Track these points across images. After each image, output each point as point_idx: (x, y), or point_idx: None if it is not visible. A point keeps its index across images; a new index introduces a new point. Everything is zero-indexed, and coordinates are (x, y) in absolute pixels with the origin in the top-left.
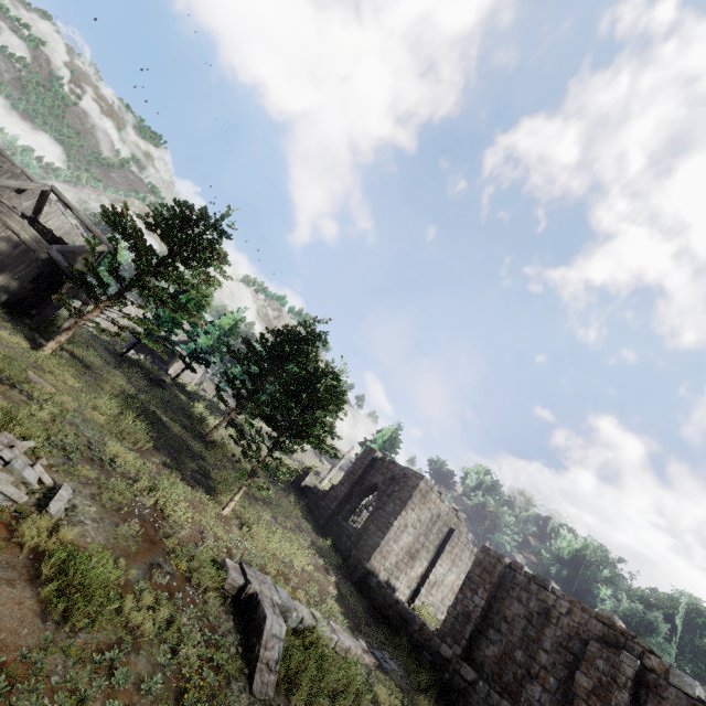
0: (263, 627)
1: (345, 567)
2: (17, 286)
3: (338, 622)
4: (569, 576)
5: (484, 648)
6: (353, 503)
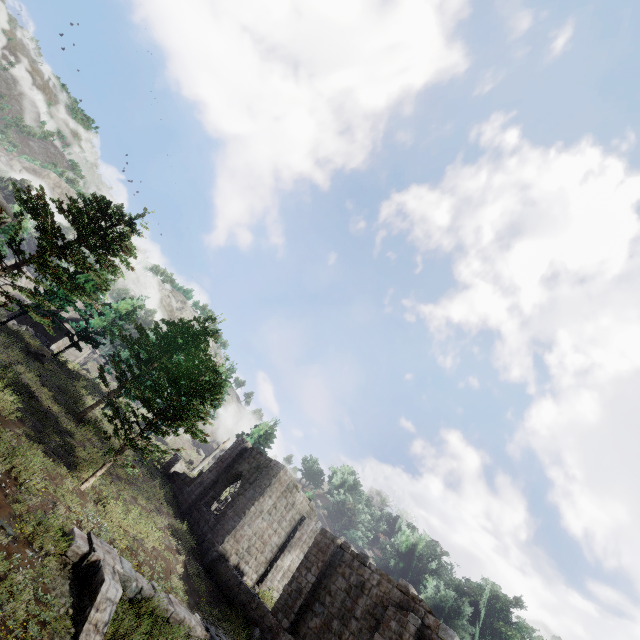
0: (99, 590)
1: (198, 550)
2: None
3: (178, 598)
4: (405, 568)
5: (309, 620)
6: (217, 489)
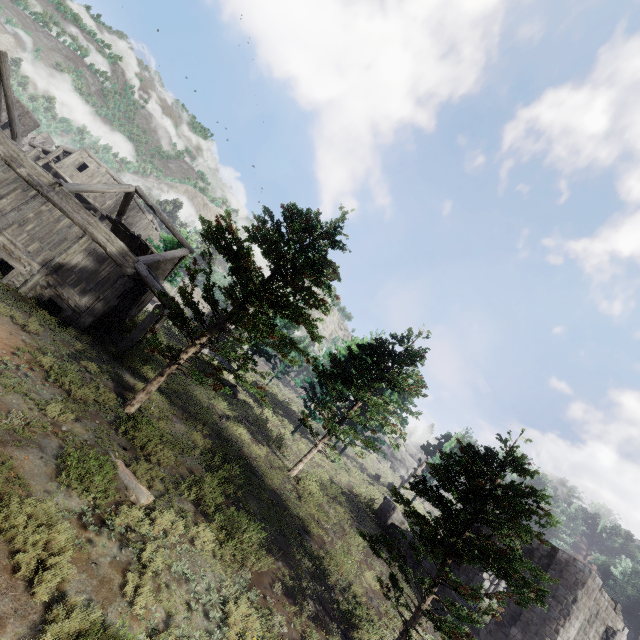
0: None
1: None
2: (102, 307)
3: None
4: None
5: None
6: (470, 574)
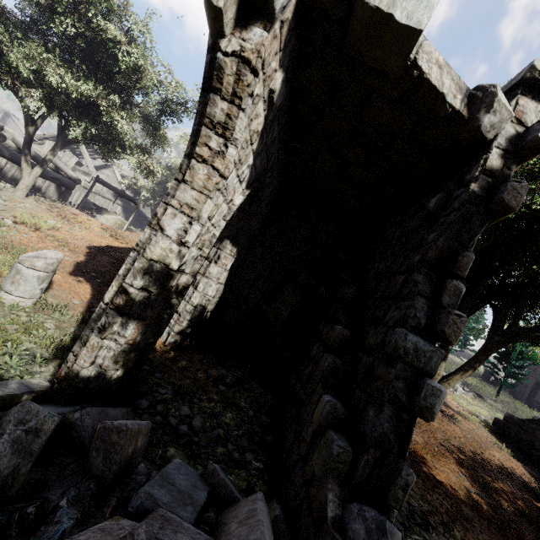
0: None
1: None
2: None
3: None
4: None
5: None
6: None
